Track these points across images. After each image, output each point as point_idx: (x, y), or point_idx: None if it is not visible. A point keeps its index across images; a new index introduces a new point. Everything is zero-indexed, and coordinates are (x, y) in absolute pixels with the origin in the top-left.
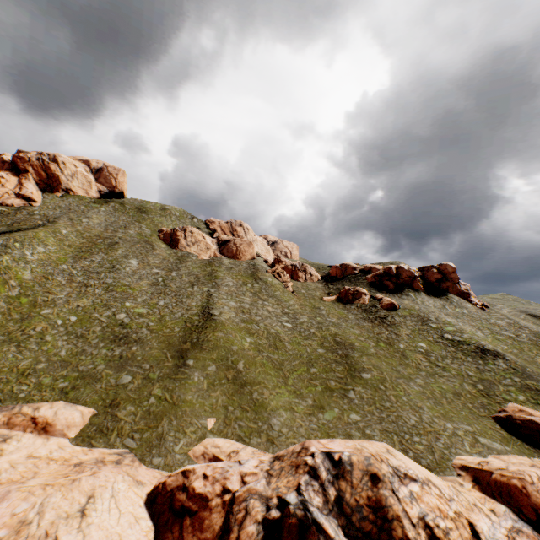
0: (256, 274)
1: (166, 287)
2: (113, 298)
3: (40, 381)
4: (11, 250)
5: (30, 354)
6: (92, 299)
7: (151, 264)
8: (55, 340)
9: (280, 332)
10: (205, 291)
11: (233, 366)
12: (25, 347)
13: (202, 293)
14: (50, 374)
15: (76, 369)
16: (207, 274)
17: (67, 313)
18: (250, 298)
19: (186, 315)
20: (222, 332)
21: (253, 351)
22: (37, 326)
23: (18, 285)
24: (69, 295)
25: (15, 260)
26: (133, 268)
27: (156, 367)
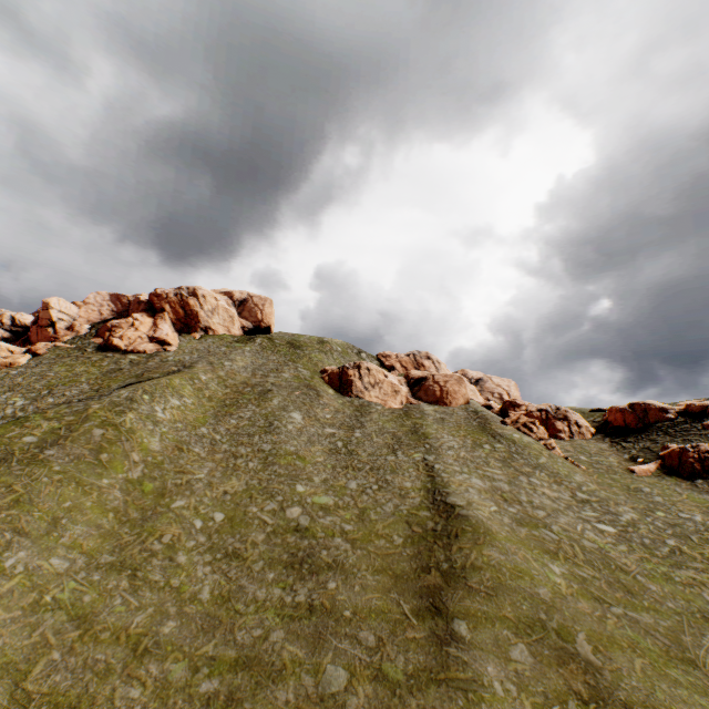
0: (489, 428)
1: (352, 454)
2: (276, 476)
3: (164, 672)
4: (137, 404)
5: (151, 596)
6: (244, 478)
7: (320, 418)
8: (191, 562)
9: (603, 545)
10: (418, 460)
11: (566, 648)
12: (144, 578)
13: (414, 463)
14: (183, 650)
15: (230, 639)
16: (409, 431)
17: (210, 506)
18: (500, 471)
19: (402, 507)
20: (496, 550)
21: (585, 600)
22: (164, 531)
23: (142, 458)
24: (211, 473)
25: (141, 419)
26: (297, 426)
27: (391, 642)
